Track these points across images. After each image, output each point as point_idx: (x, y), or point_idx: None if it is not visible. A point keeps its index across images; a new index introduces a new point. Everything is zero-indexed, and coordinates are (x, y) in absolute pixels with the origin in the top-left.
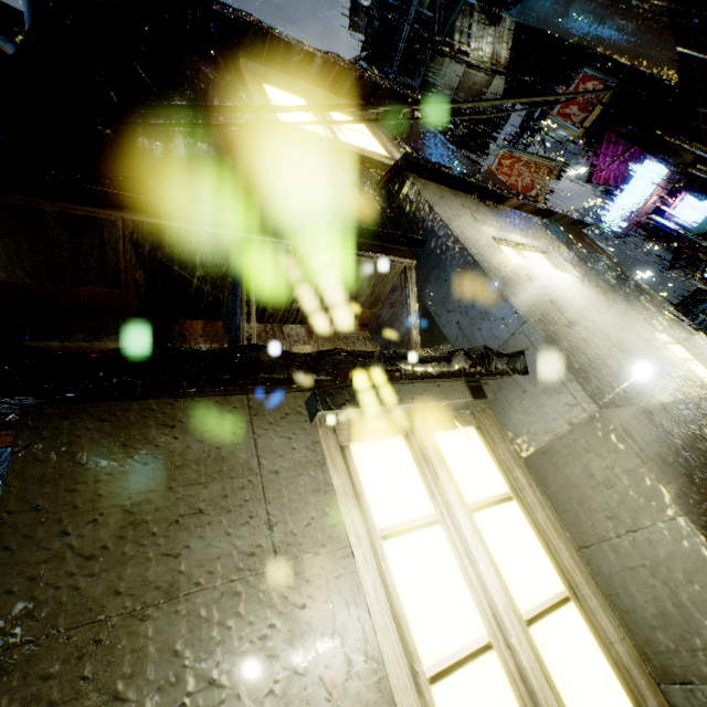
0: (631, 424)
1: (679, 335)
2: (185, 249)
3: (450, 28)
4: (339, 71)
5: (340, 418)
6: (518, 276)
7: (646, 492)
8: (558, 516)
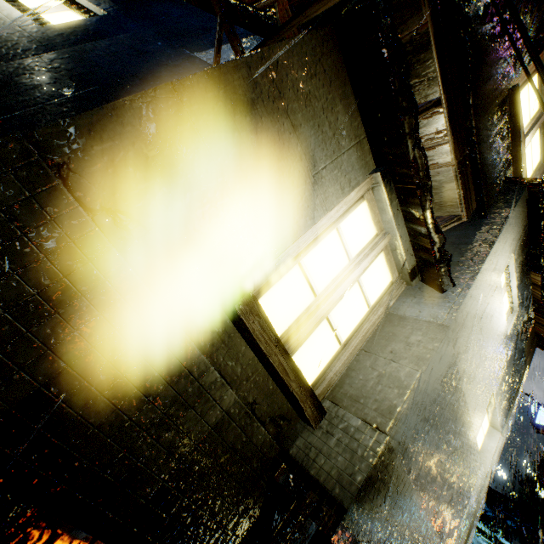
0: (447, 351)
1: (498, 419)
2: (418, 70)
3: None
4: None
5: (376, 190)
6: (494, 279)
7: (421, 357)
8: (370, 336)
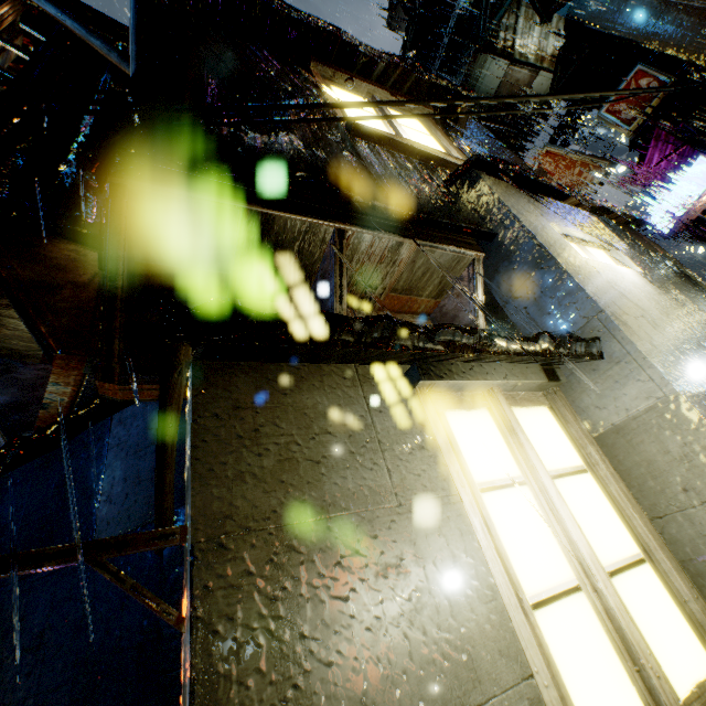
0: None
1: None
2: (287, 237)
3: (496, 25)
4: (401, 72)
5: (435, 388)
6: (588, 269)
7: None
8: (630, 490)
